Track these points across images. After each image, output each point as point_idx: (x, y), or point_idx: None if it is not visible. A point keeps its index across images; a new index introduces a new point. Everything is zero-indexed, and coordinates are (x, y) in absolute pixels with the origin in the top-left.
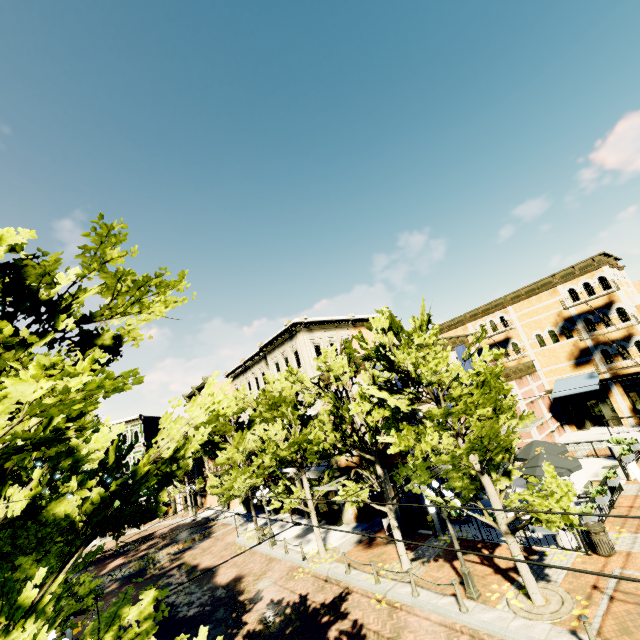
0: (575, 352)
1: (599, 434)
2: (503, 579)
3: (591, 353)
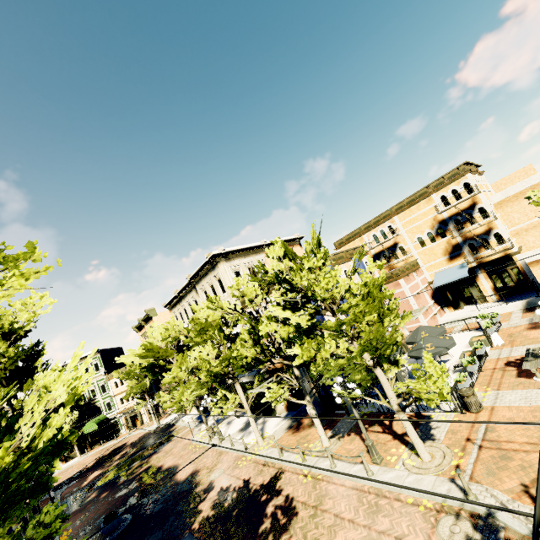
0: (449, 248)
1: (470, 311)
2: (400, 443)
3: (461, 248)
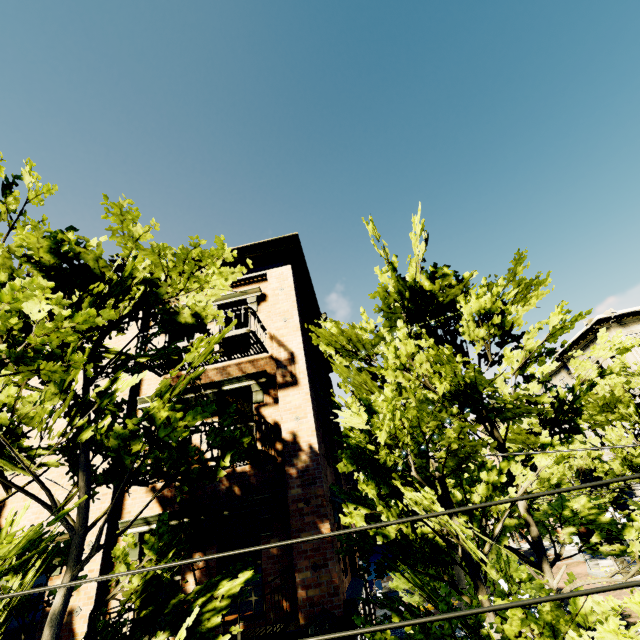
0: None
1: None
2: None
3: None
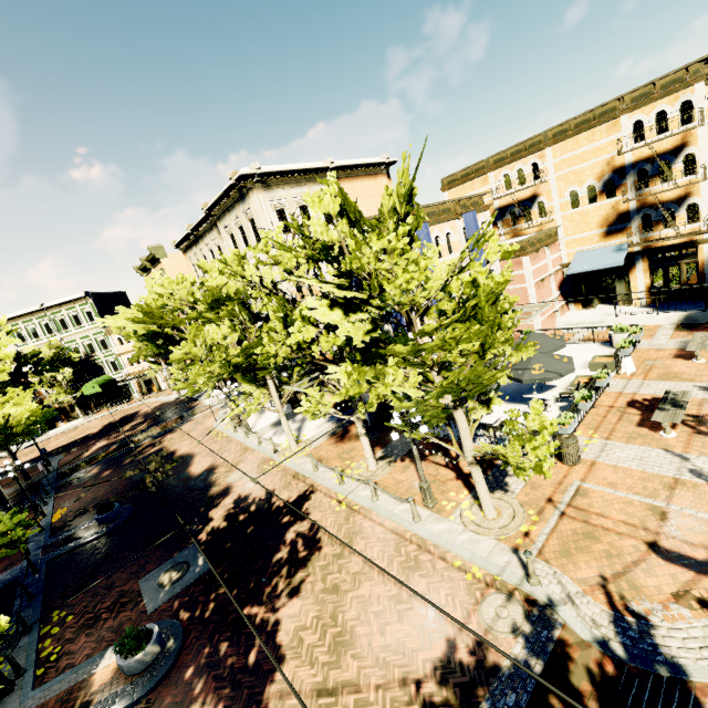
0: (611, 217)
1: (604, 315)
2: (463, 486)
3: (630, 219)
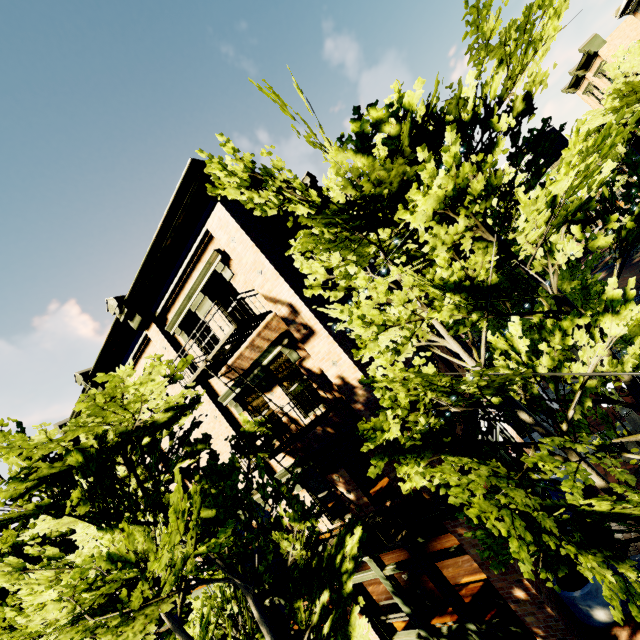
0: None
1: None
2: None
3: None
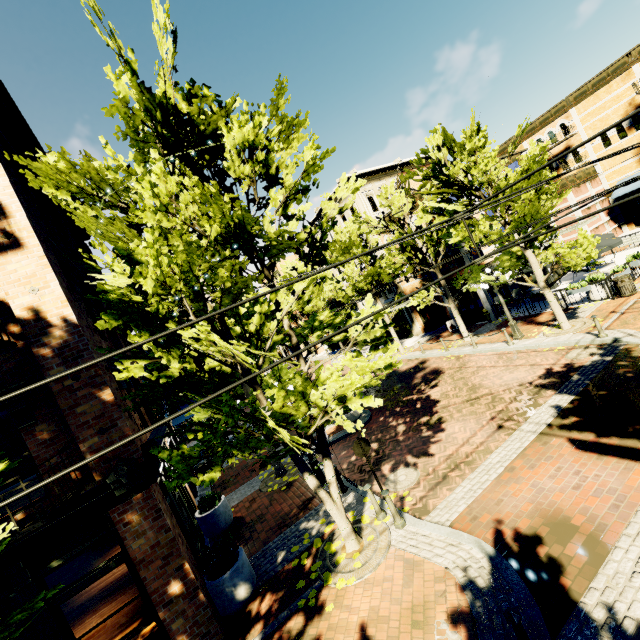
0: None
1: None
2: (542, 327)
3: None
